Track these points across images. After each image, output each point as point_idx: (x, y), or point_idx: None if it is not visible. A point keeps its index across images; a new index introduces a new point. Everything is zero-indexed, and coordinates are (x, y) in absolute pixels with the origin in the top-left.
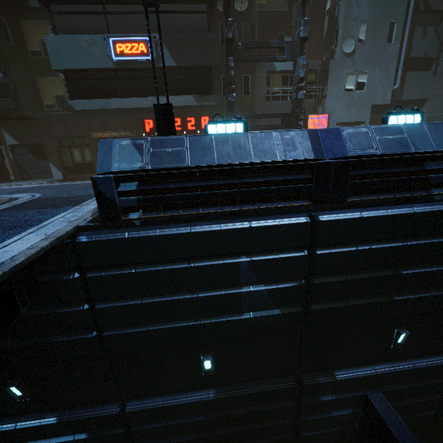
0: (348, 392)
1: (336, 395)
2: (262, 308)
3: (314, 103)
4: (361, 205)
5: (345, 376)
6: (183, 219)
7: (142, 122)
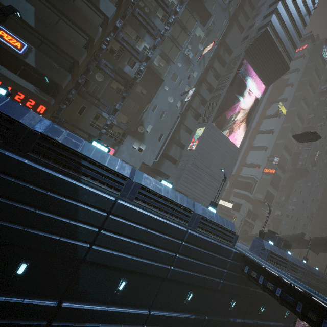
0: None
1: None
2: None
3: (115, 143)
4: (36, 161)
5: None
6: None
7: None
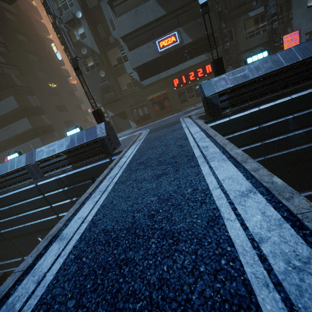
0: None
1: None
2: (303, 143)
3: (283, 27)
4: None
5: None
6: (251, 106)
7: (172, 82)
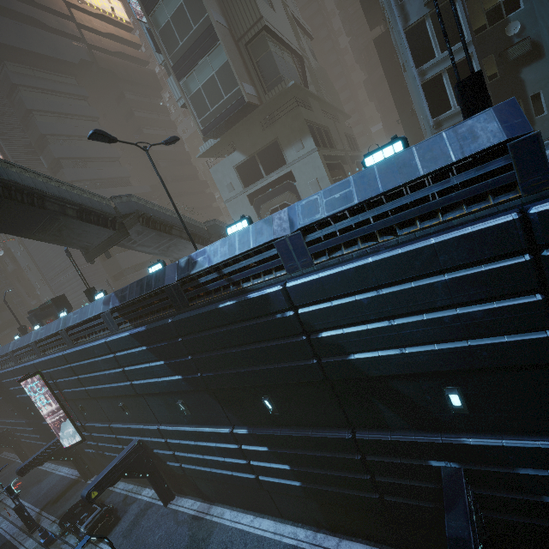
0: None
1: None
2: None
3: None
4: None
5: None
6: None
7: None
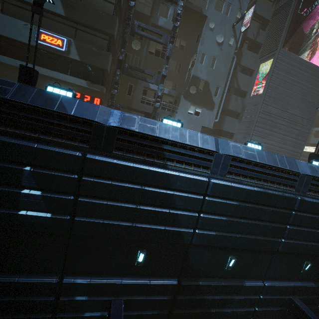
0: (99, 296)
1: (89, 297)
2: (36, 209)
3: (169, 114)
4: (122, 158)
5: (97, 281)
6: None
7: None
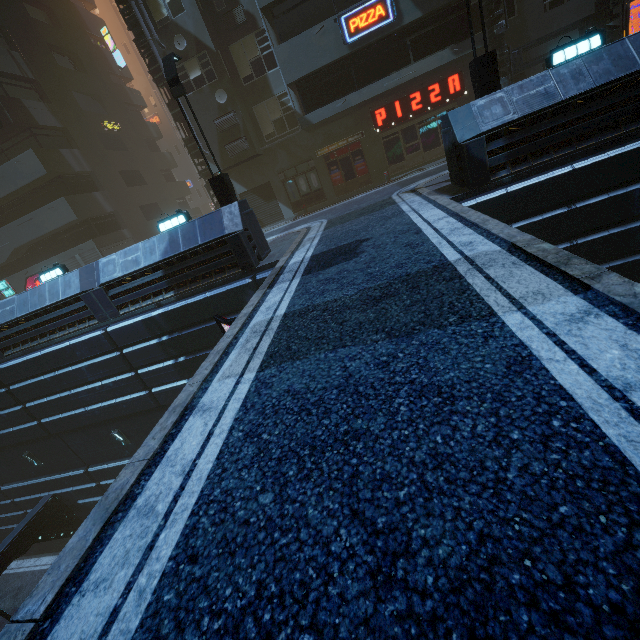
0: None
1: None
2: None
3: None
4: None
5: None
6: (555, 163)
7: (372, 115)
